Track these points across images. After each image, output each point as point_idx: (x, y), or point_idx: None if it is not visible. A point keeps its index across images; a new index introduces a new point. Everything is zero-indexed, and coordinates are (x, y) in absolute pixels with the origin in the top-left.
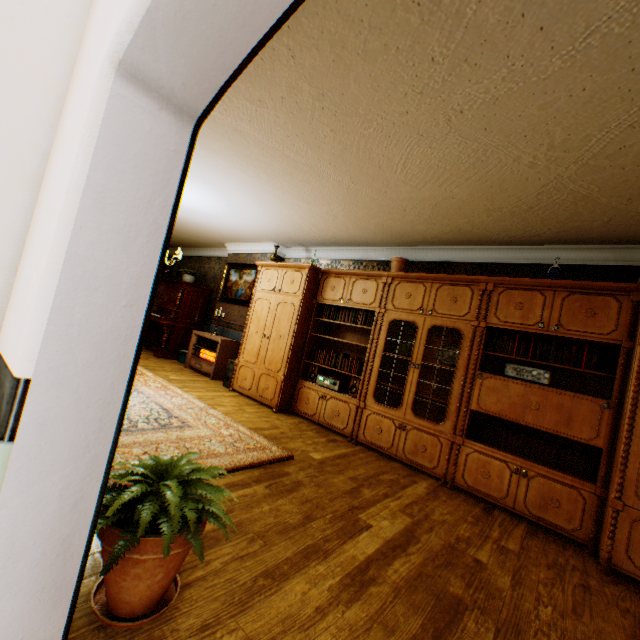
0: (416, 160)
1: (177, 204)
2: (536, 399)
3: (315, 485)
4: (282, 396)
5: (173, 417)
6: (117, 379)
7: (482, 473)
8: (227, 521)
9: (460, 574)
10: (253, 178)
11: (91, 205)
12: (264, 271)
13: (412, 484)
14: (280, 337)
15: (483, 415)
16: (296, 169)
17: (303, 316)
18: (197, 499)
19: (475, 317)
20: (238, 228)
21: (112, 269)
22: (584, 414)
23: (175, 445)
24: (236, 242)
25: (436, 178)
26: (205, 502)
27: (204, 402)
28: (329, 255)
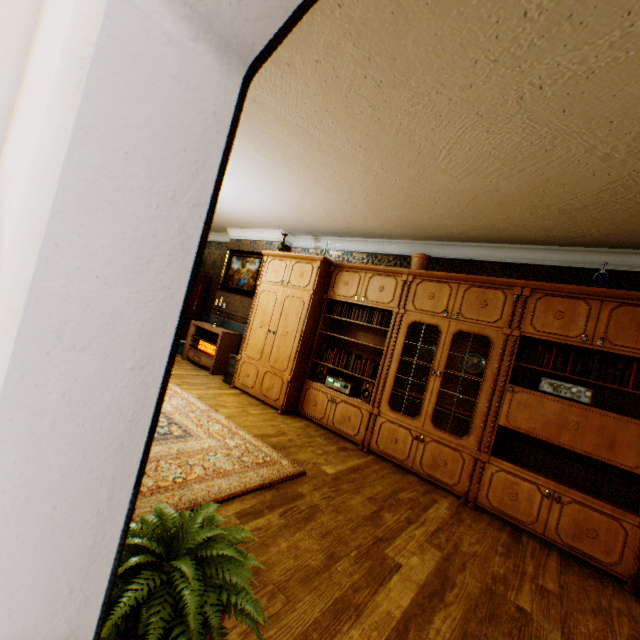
0: (465, 146)
1: (214, 201)
2: (575, 419)
3: (333, 510)
4: (288, 397)
5: (173, 424)
6: (118, 482)
7: (509, 494)
8: (260, 620)
9: (507, 631)
10: (267, 159)
11: (74, 204)
12: (270, 261)
13: (433, 504)
14: (287, 334)
15: (509, 430)
16: (319, 151)
17: (313, 312)
18: (218, 583)
19: (507, 324)
20: (243, 213)
21: (111, 312)
22: (630, 439)
23: (177, 462)
24: (239, 227)
25: (483, 168)
26: (229, 589)
27: (205, 402)
28: (340, 246)
